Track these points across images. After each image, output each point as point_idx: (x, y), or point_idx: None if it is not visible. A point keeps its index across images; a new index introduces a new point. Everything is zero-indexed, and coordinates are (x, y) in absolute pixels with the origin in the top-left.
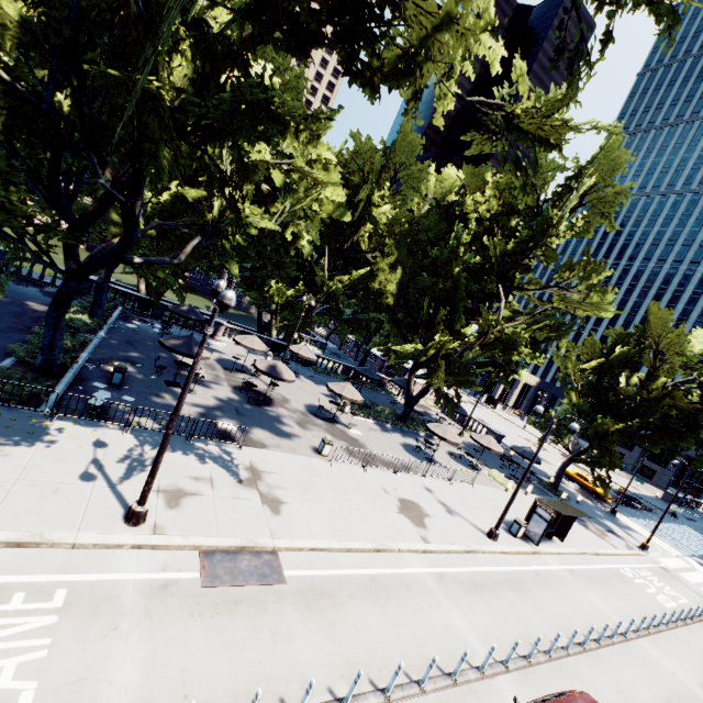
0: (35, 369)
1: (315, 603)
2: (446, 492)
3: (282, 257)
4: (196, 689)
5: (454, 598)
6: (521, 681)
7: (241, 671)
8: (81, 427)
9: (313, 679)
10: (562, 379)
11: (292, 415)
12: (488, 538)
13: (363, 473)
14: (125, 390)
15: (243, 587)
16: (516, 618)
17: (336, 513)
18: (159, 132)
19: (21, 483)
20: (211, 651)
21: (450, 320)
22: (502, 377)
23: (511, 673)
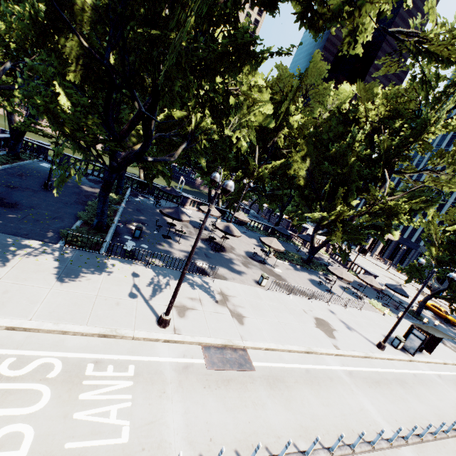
0: (93, 227)
1: (275, 385)
2: (344, 314)
3: (227, 153)
4: (215, 435)
5: (361, 389)
6: (418, 452)
7: (239, 426)
8: (123, 264)
9: (290, 439)
10: (425, 237)
11: (238, 258)
12: (377, 348)
13: (288, 299)
14: (142, 241)
15: (230, 371)
16: (406, 407)
17: (277, 325)
18: (175, 73)
19: (99, 298)
20: (219, 412)
21: (344, 195)
22: (379, 235)
23: (410, 446)
